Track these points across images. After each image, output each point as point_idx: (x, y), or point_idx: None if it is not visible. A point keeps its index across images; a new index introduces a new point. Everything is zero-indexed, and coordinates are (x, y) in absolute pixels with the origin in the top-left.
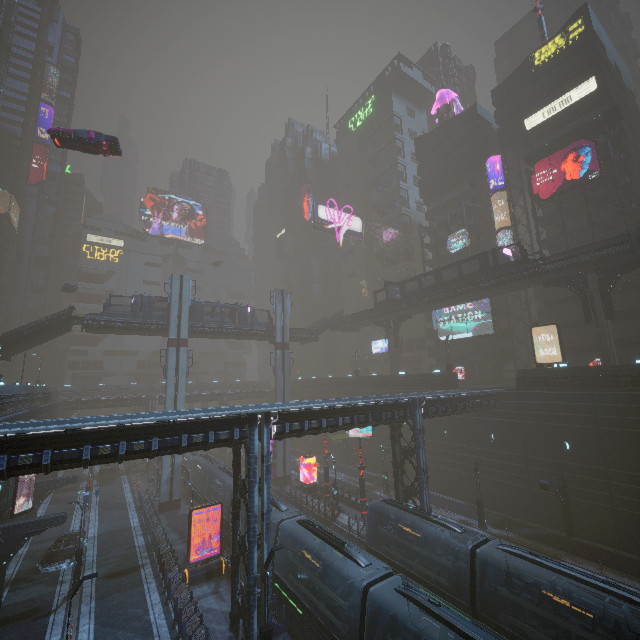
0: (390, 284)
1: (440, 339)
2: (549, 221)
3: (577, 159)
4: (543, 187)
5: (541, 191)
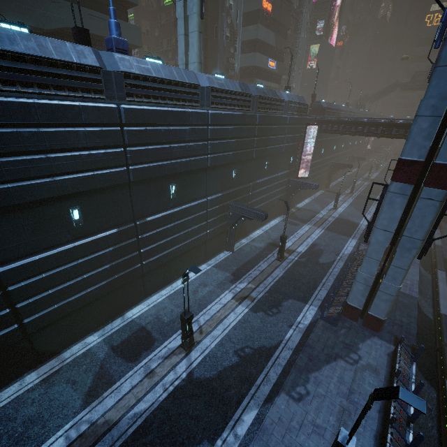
0: None
1: None
2: None
3: None
4: None
5: None
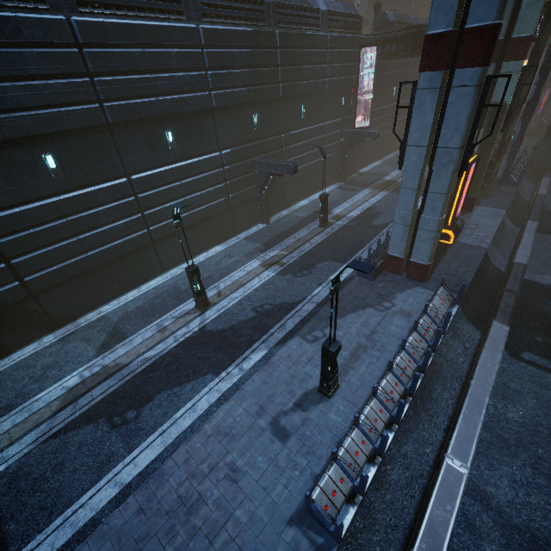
0: None
1: None
2: None
3: None
4: None
5: None
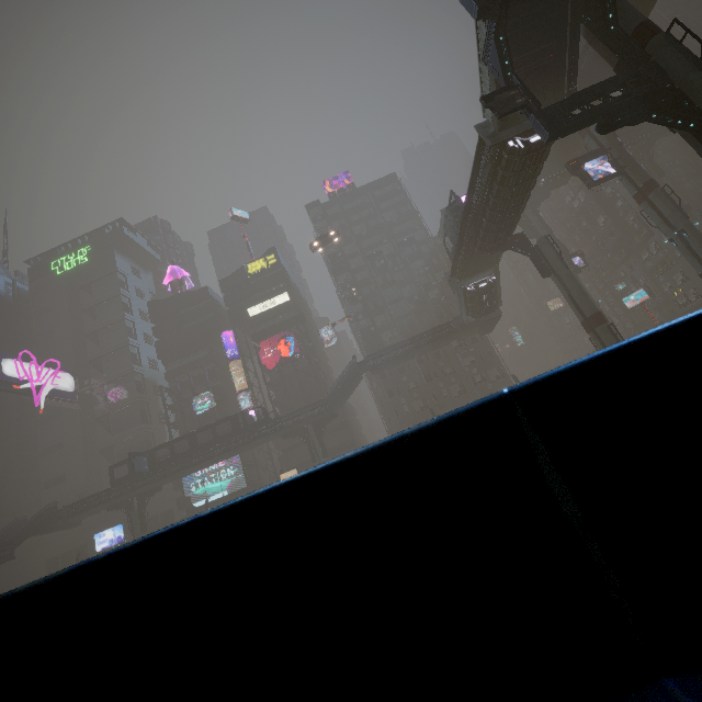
0: (136, 455)
1: (194, 506)
2: (276, 386)
3: (287, 343)
4: (268, 360)
5: (267, 363)
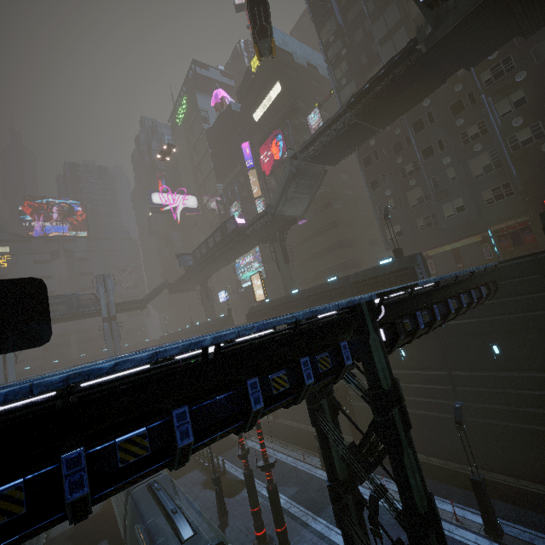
0: (181, 255)
1: (242, 286)
2: (273, 191)
3: (277, 144)
4: (266, 166)
5: (265, 169)
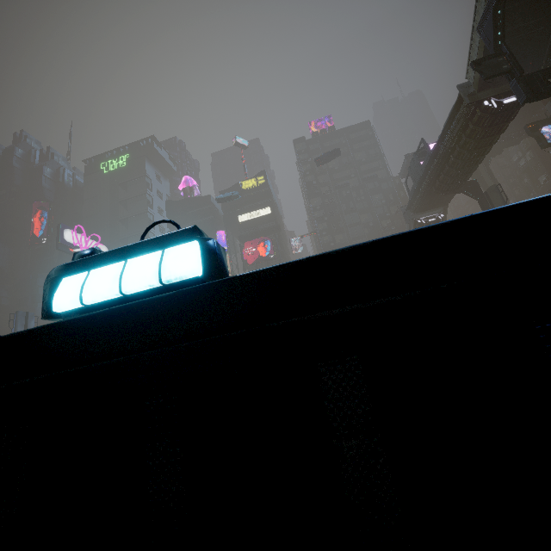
0: None
1: None
2: None
3: (264, 246)
4: (249, 257)
5: (248, 259)
